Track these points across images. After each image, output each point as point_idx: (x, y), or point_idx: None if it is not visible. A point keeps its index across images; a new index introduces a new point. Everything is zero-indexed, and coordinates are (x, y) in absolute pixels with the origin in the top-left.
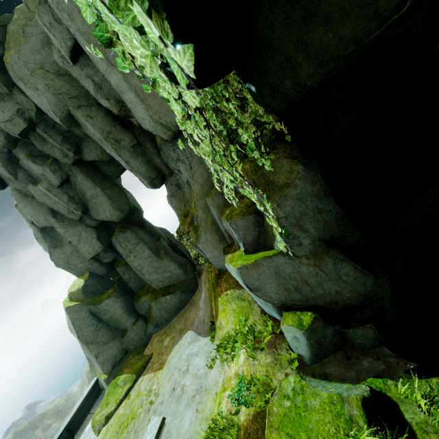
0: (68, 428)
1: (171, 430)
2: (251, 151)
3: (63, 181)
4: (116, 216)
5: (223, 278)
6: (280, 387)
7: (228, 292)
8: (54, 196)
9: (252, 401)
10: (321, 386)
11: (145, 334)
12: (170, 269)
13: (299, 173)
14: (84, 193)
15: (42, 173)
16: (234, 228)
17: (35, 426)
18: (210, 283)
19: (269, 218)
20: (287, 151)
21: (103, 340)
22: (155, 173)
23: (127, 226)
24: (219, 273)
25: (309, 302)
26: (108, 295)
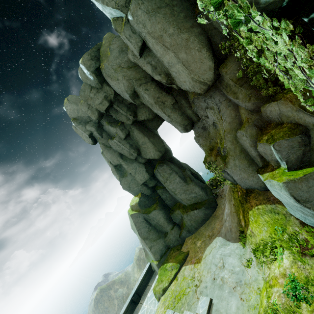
0: (137, 292)
1: (219, 309)
2: None
3: (126, 135)
4: (157, 155)
5: (251, 196)
6: None
7: (258, 206)
8: (122, 145)
9: (313, 300)
10: None
11: (180, 237)
12: (195, 191)
13: None
14: (138, 142)
15: (115, 132)
16: (277, 149)
17: (110, 288)
18: (236, 200)
19: None
20: None
21: (153, 238)
22: (187, 121)
23: (164, 162)
24: (246, 191)
25: None
26: (153, 208)
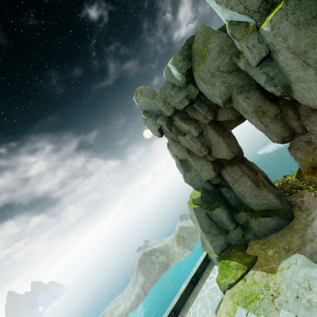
0: (195, 275)
1: None
2: None
3: (199, 134)
4: (229, 156)
5: None
6: None
7: None
8: (193, 143)
9: None
10: None
11: (243, 238)
12: (268, 198)
13: None
14: (211, 141)
15: (188, 129)
16: None
17: (152, 254)
18: None
19: None
20: None
21: (214, 233)
22: (288, 133)
23: (234, 162)
24: None
25: None
26: (216, 206)
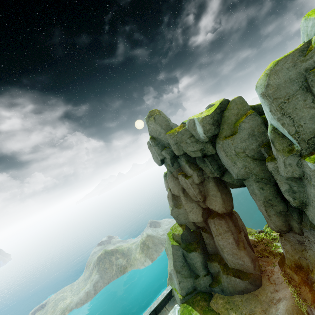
0: (155, 309)
1: None
2: None
3: (200, 182)
4: (221, 210)
5: None
6: None
7: None
8: (192, 188)
9: None
10: None
11: (210, 288)
12: (244, 260)
13: None
14: (209, 192)
15: (191, 174)
16: None
17: (112, 254)
18: None
19: None
20: None
21: (185, 274)
22: (286, 228)
23: (223, 216)
24: None
25: None
26: (194, 249)
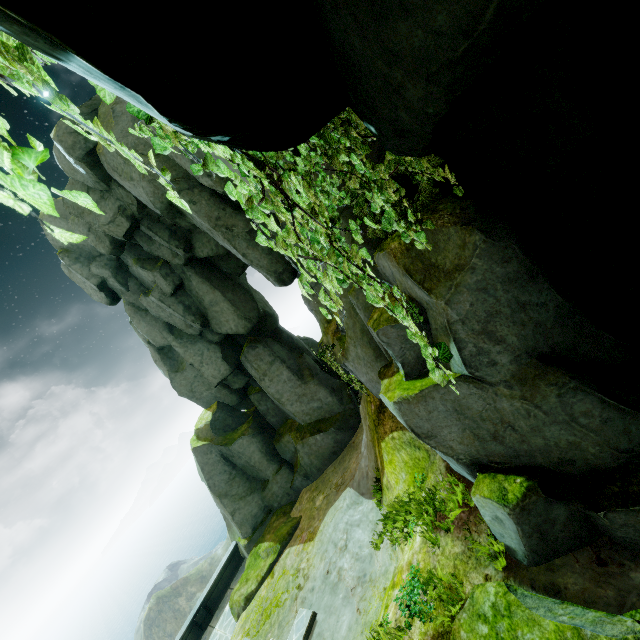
0: (206, 604)
1: (323, 632)
2: (389, 224)
3: (176, 287)
4: (242, 327)
5: (387, 413)
6: (471, 598)
7: (394, 435)
8: (168, 307)
9: (431, 613)
10: (544, 608)
11: (292, 488)
12: (319, 397)
13: (477, 248)
14: (202, 300)
15: (152, 281)
16: (385, 341)
17: (178, 593)
18: (370, 419)
19: (412, 332)
20: (456, 212)
21: (240, 493)
22: (282, 265)
23: (258, 339)
24: (381, 405)
25: (520, 459)
26: (241, 433)
